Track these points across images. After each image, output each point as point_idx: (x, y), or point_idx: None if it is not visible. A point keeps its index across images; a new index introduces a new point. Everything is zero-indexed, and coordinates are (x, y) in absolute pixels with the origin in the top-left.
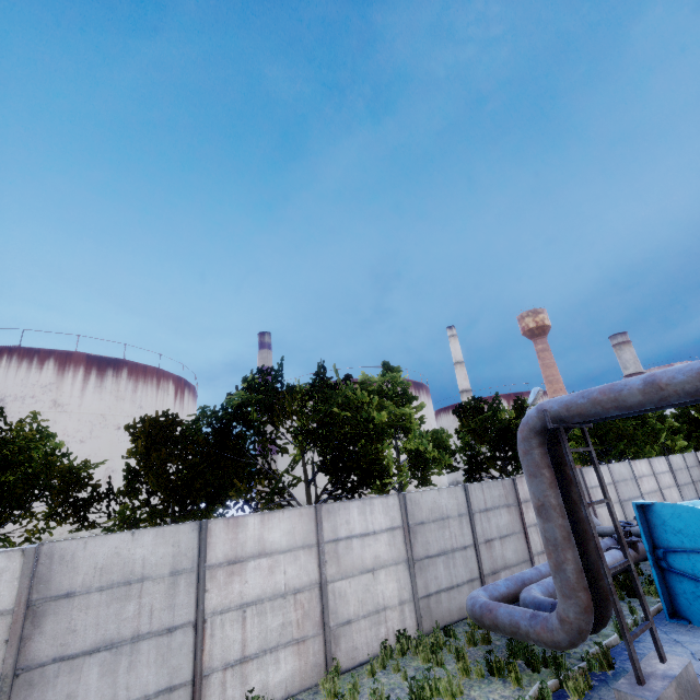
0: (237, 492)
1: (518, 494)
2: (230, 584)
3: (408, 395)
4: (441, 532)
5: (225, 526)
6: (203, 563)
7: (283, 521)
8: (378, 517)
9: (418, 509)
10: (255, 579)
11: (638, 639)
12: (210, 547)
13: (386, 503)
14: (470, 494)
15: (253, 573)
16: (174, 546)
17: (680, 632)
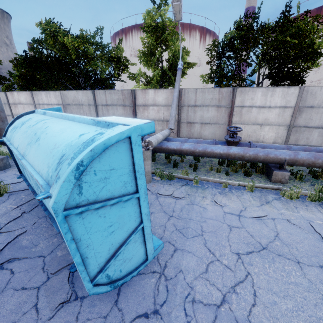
0: (58, 86)
1: (134, 100)
2: (16, 109)
3: (160, 26)
4: (78, 110)
5: (10, 94)
6: (8, 103)
7: (23, 95)
8: (53, 99)
9: (66, 98)
10: (21, 109)
11: None
12: (9, 99)
13: (55, 94)
14: (96, 96)
15: (20, 108)
16: (2, 97)
17: None
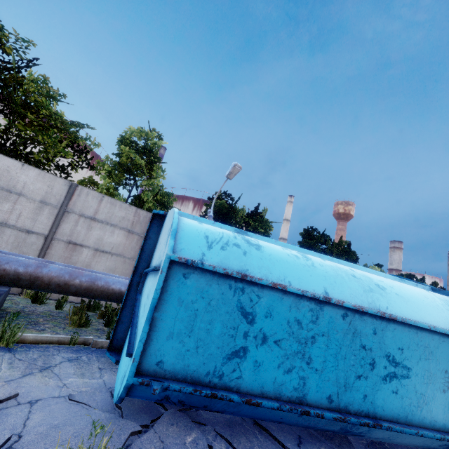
0: None
1: None
2: None
3: (154, 154)
4: None
5: None
6: None
7: None
8: None
9: None
10: None
11: (20, 350)
12: None
13: None
14: (77, 195)
15: None
16: None
17: (87, 366)
